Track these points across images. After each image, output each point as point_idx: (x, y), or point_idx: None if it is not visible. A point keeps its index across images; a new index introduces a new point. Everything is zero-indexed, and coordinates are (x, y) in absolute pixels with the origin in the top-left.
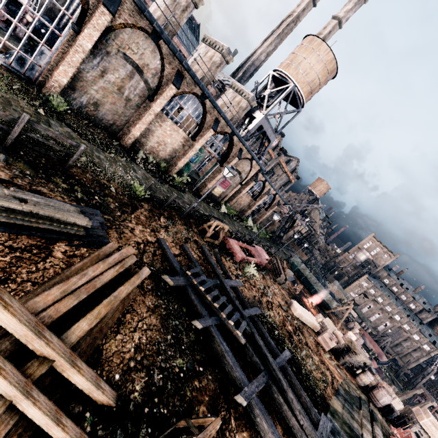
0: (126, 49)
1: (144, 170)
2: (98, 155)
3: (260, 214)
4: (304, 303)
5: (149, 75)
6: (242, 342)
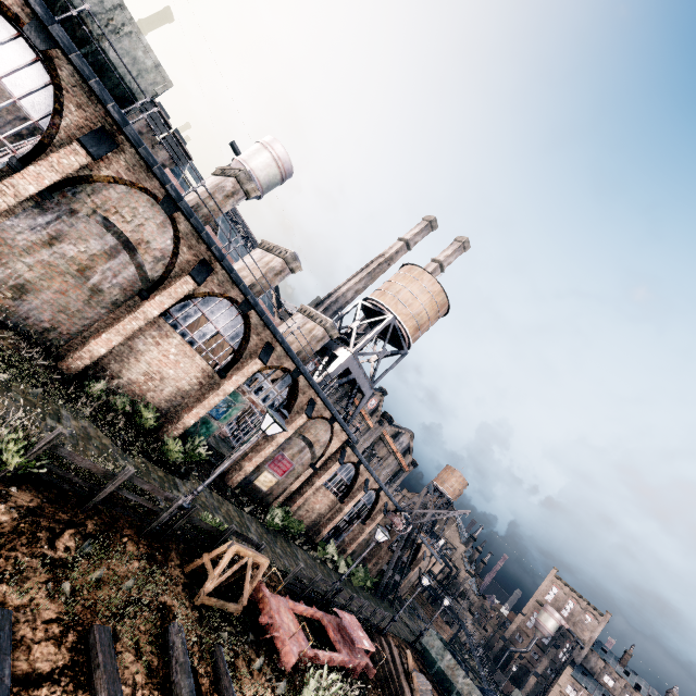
0: (110, 213)
1: (92, 420)
2: None
3: (352, 532)
4: None
5: (148, 258)
6: None
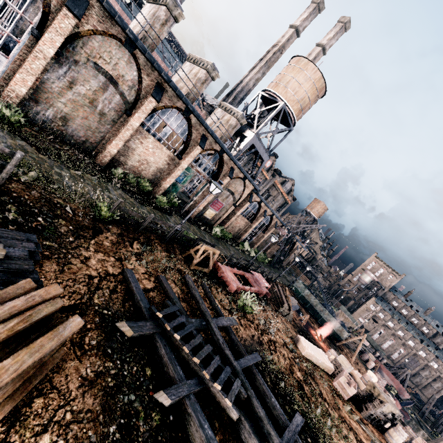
0: (97, 58)
1: (122, 190)
2: (60, 171)
3: (257, 237)
4: (312, 336)
5: (125, 87)
6: (234, 416)
